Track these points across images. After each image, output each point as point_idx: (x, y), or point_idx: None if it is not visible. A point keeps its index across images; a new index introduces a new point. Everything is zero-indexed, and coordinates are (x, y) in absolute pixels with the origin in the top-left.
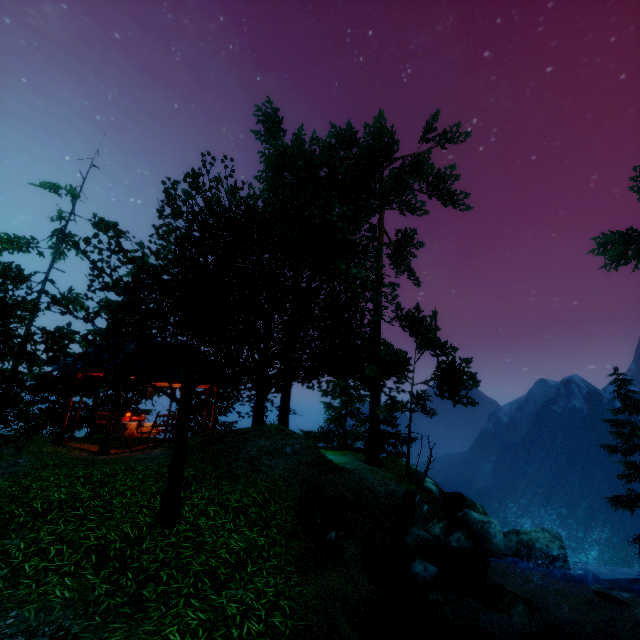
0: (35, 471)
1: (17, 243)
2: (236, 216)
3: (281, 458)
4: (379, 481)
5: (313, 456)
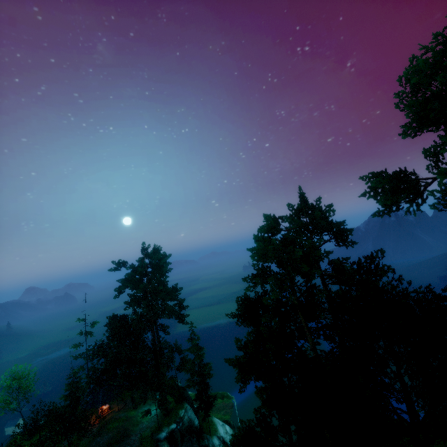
0: (67, 446)
1: (76, 346)
2: (100, 349)
3: (98, 446)
4: (134, 441)
5: (108, 442)
